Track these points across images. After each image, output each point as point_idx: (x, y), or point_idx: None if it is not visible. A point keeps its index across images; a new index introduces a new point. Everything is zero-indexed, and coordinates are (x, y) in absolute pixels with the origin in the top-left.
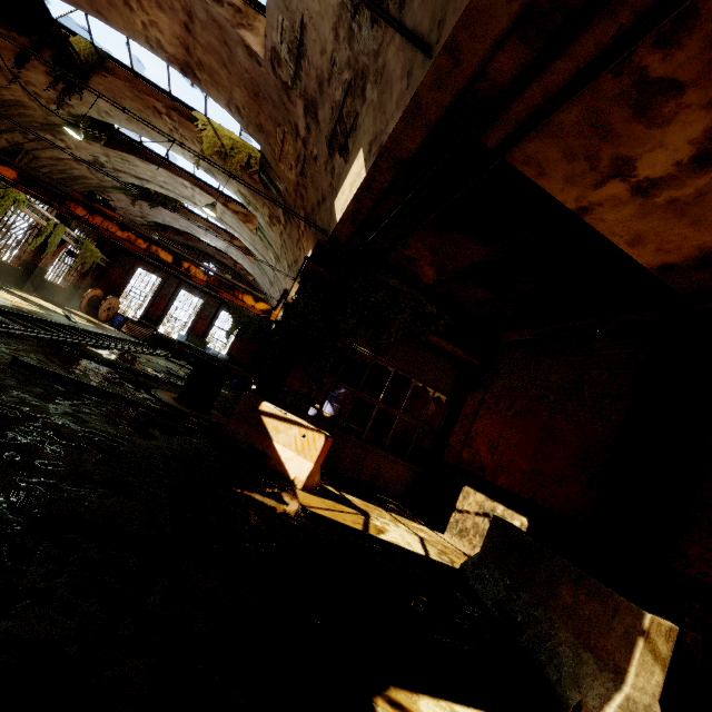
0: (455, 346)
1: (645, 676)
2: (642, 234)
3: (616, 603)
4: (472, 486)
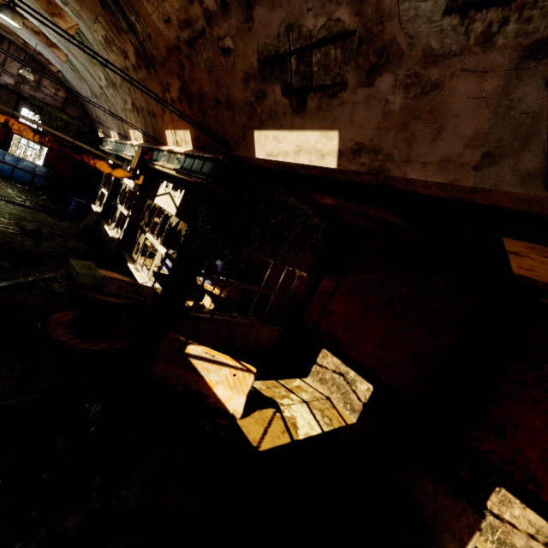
0: (326, 246)
1: (474, 543)
2: (537, 271)
3: (464, 508)
4: (330, 351)
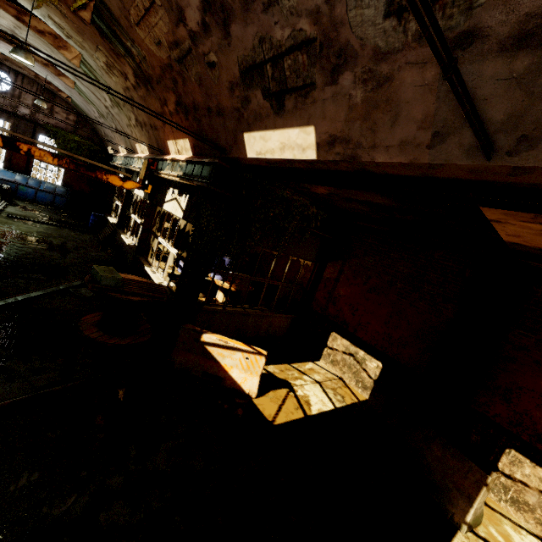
0: (326, 233)
1: (482, 498)
2: (523, 236)
3: (471, 466)
4: (339, 334)
